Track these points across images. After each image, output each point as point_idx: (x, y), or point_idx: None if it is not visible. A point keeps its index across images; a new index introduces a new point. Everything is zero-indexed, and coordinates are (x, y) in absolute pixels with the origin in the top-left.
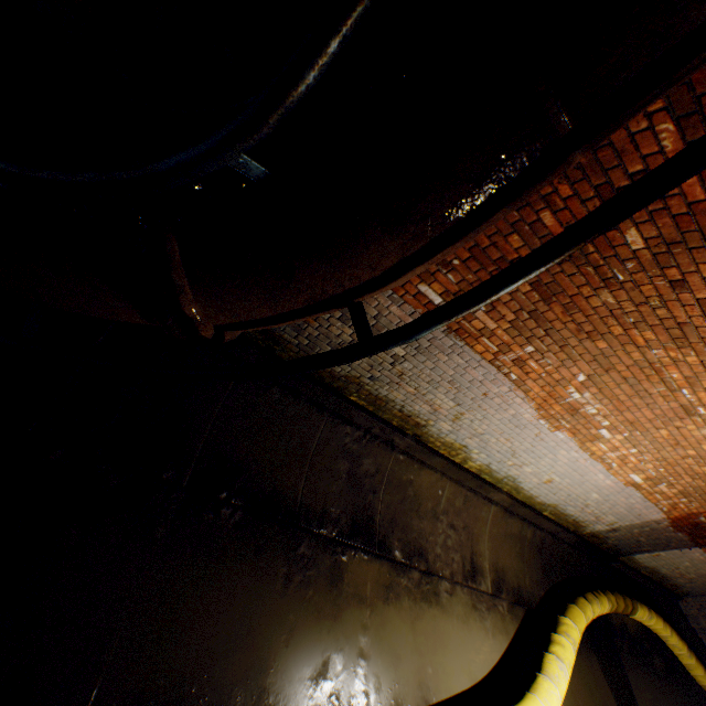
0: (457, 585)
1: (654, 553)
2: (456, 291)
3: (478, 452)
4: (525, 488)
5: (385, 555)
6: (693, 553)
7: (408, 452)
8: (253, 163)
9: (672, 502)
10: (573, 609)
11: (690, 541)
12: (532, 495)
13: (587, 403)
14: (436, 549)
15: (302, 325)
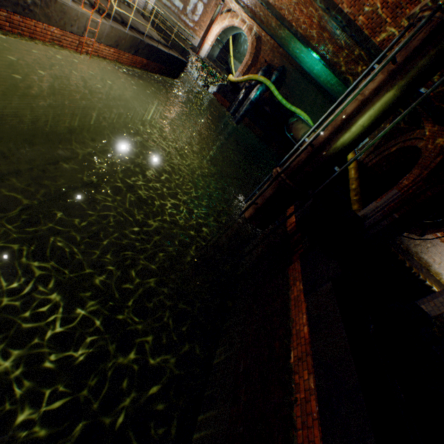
0: None
1: None
2: (442, 234)
3: (443, 275)
4: None
5: None
6: None
7: (425, 274)
8: (440, 220)
9: None
10: None
11: None
12: None
13: None
14: None
15: (409, 240)
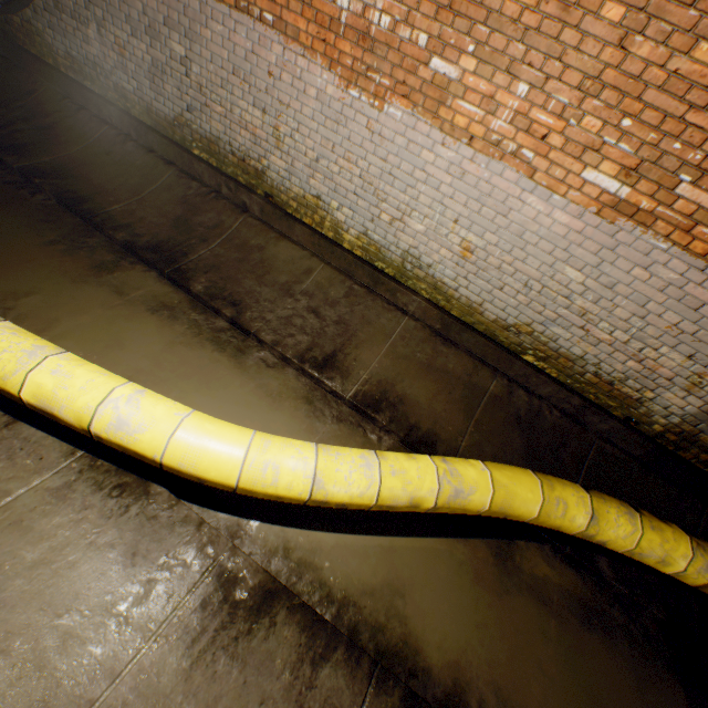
0: (291, 368)
1: None
2: None
3: (339, 207)
4: (448, 282)
5: (178, 280)
6: None
7: (268, 224)
8: None
9: None
10: (513, 467)
11: None
12: (472, 304)
13: (366, 8)
14: (267, 315)
15: (125, 64)
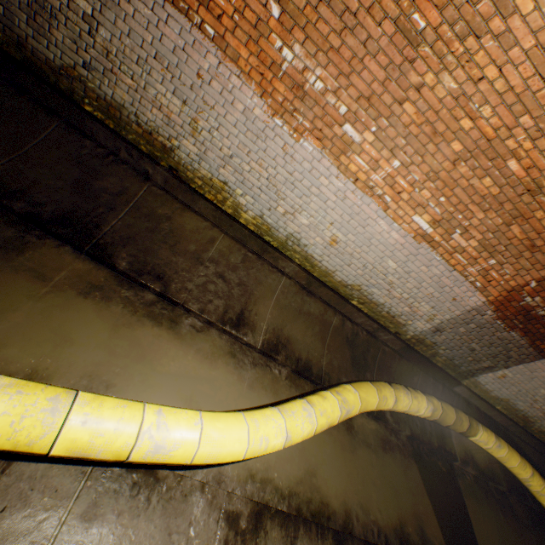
0: (214, 329)
1: (499, 372)
2: None
3: (243, 194)
4: (316, 256)
5: (100, 257)
6: (543, 371)
7: (171, 193)
8: None
9: (481, 269)
10: (363, 383)
11: (531, 347)
12: (328, 271)
13: (306, 68)
14: (187, 285)
15: None
